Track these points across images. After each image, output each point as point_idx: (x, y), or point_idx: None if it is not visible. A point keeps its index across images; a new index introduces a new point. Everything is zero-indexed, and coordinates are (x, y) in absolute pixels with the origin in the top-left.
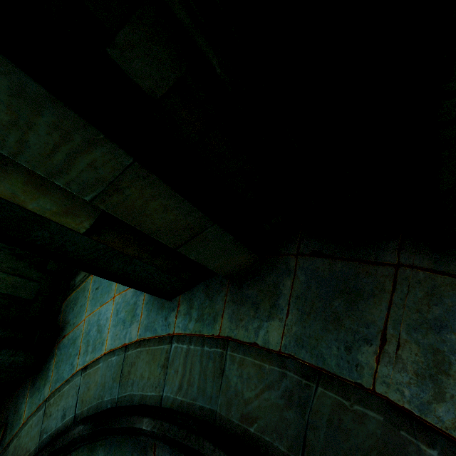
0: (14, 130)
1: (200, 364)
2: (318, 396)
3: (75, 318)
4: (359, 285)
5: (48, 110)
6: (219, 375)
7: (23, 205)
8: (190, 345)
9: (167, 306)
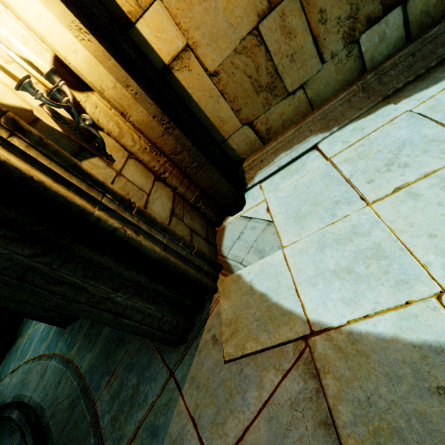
0: None
1: (54, 377)
2: (79, 404)
3: (25, 330)
4: (125, 336)
5: None
6: (57, 385)
7: None
8: (57, 363)
9: (62, 332)
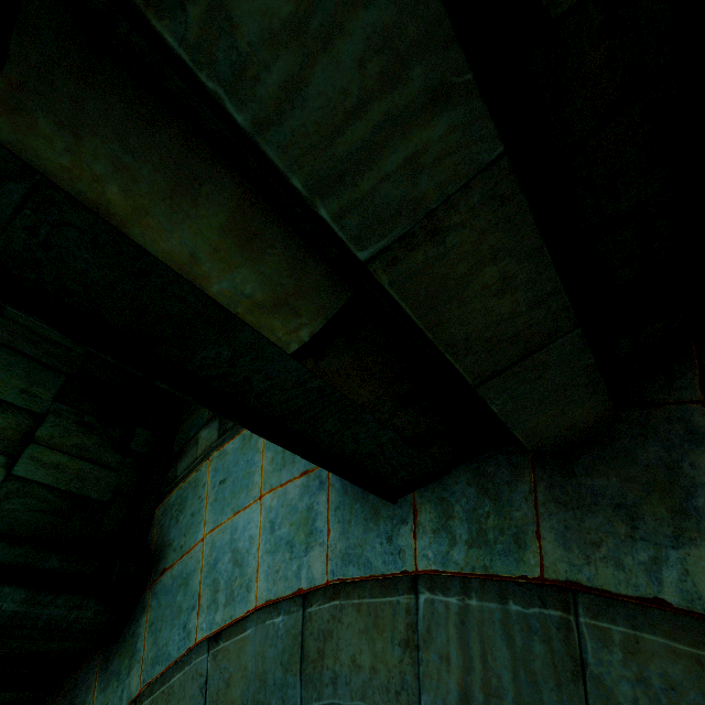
0: (289, 47)
1: (508, 644)
2: None
3: (182, 536)
4: None
5: None
6: (573, 674)
7: (201, 285)
8: (468, 599)
9: (388, 514)
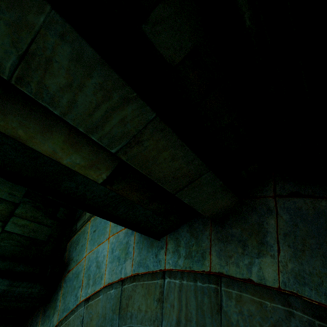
0: (68, 91)
1: (195, 299)
2: None
3: (77, 255)
4: None
5: (97, 73)
6: (217, 311)
7: (59, 161)
8: (182, 281)
9: (156, 245)
